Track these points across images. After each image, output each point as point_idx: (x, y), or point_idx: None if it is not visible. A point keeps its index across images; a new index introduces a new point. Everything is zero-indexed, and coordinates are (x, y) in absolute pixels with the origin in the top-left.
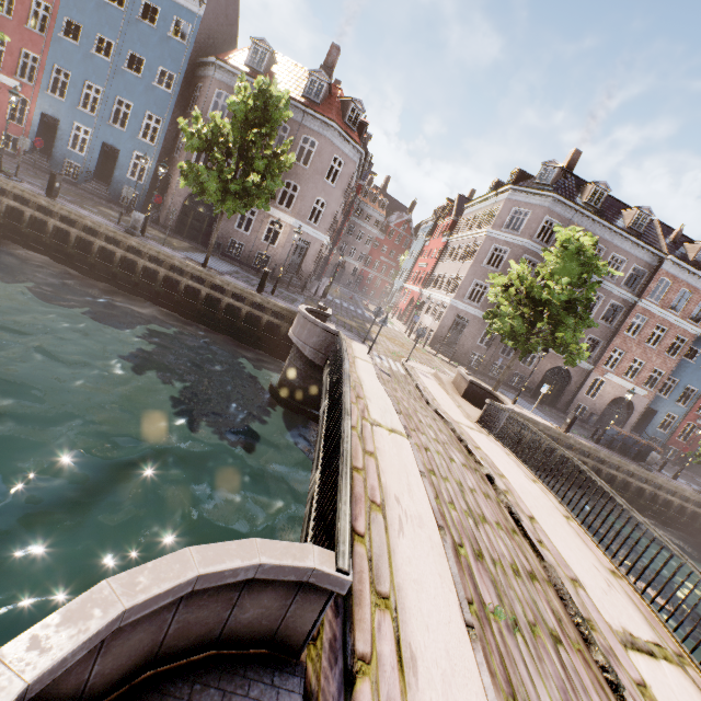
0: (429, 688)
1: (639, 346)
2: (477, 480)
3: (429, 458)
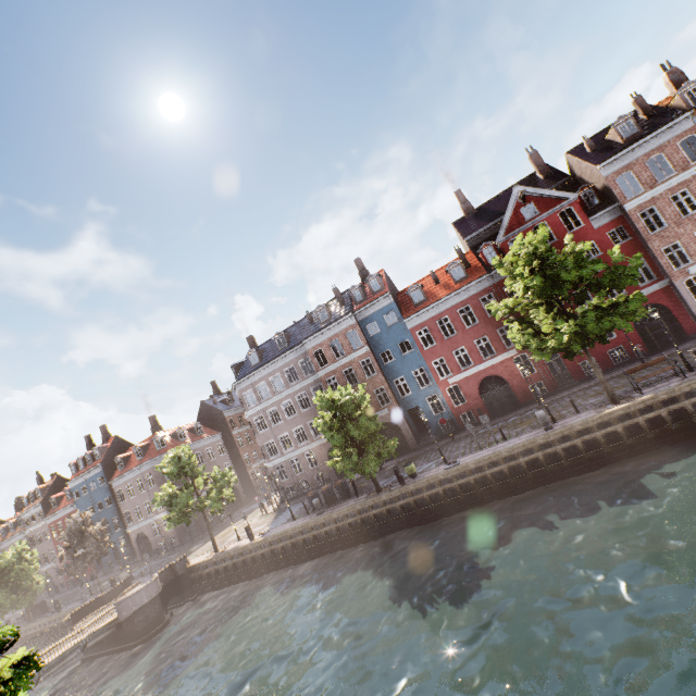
0: None
1: None
2: None
3: None
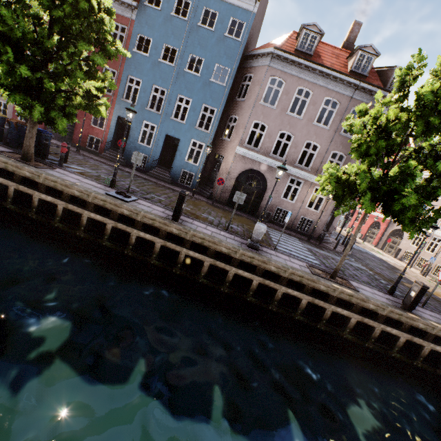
0: None
1: None
2: None
3: None
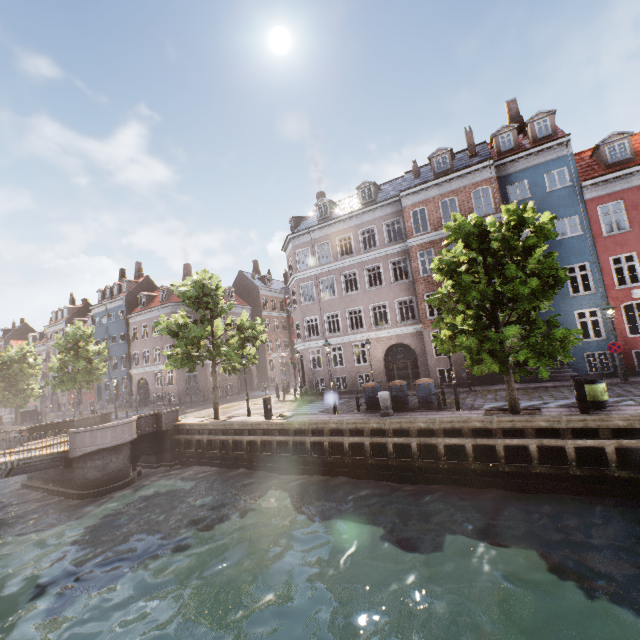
0: None
1: None
2: None
3: None
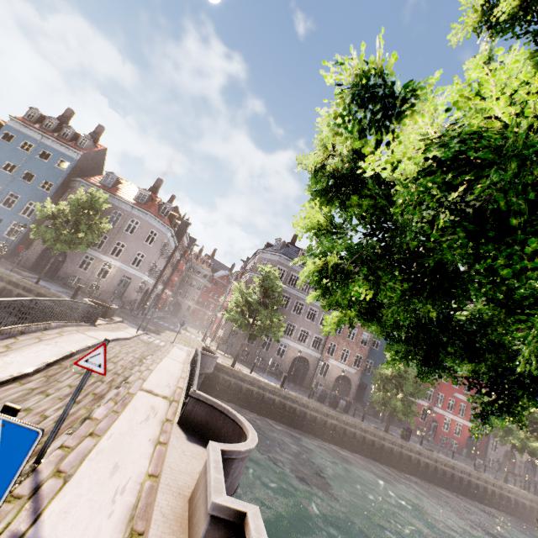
0: (5, 359)
1: (344, 340)
2: (134, 359)
3: (109, 349)
